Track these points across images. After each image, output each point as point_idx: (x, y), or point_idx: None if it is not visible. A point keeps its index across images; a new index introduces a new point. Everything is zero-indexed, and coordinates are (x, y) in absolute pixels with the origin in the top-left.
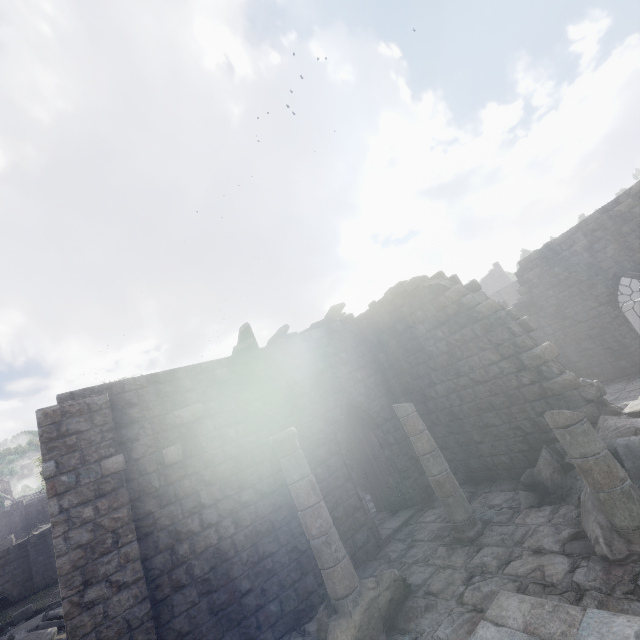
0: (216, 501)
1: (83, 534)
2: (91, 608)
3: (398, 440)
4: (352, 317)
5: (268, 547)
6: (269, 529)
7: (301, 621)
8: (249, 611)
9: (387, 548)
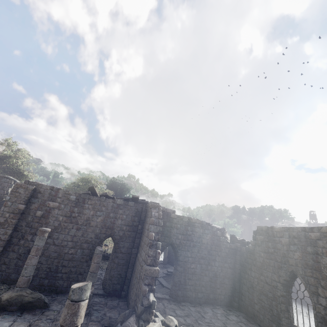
0: None
1: (3, 220)
2: None
3: (119, 263)
4: (147, 203)
5: (43, 260)
6: (47, 255)
7: (33, 290)
8: None
9: None
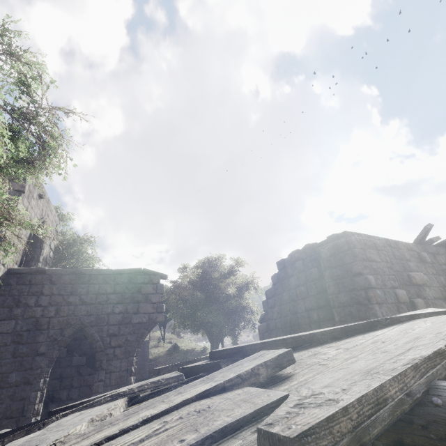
0: None
1: None
2: None
3: None
4: None
5: None
6: None
7: None
8: None
9: None
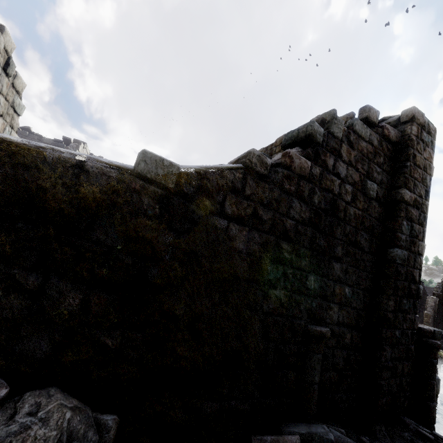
0: None
1: None
2: None
3: None
4: None
5: None
6: None
7: None
8: None
9: None
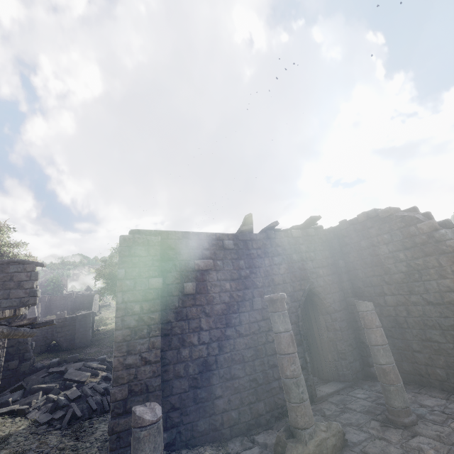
0: (210, 328)
1: (132, 321)
2: (128, 369)
3: (342, 328)
4: (322, 228)
5: (237, 372)
6: (240, 360)
7: (250, 432)
8: (218, 410)
9: (321, 405)
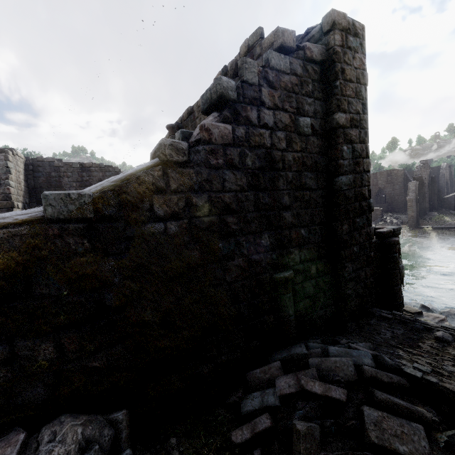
0: None
1: None
2: None
3: None
4: None
5: None
6: None
7: None
8: None
9: None
